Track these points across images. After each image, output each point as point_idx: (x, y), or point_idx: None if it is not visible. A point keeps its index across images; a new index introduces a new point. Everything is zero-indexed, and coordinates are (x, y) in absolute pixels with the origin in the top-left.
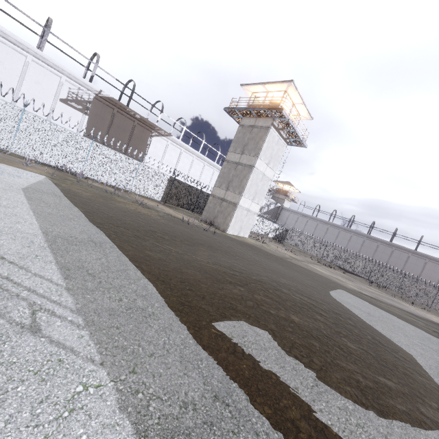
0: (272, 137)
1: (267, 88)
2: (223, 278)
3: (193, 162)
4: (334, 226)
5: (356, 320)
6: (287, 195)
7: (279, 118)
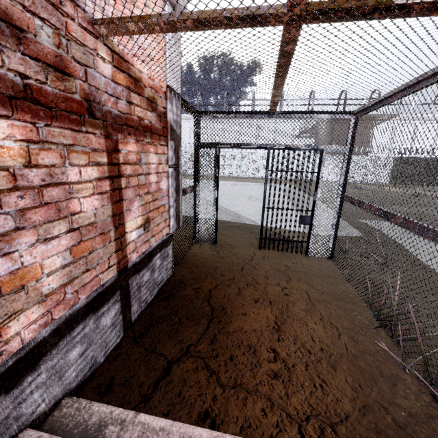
0: None
1: None
2: (401, 213)
3: None
4: None
5: None
6: None
7: None
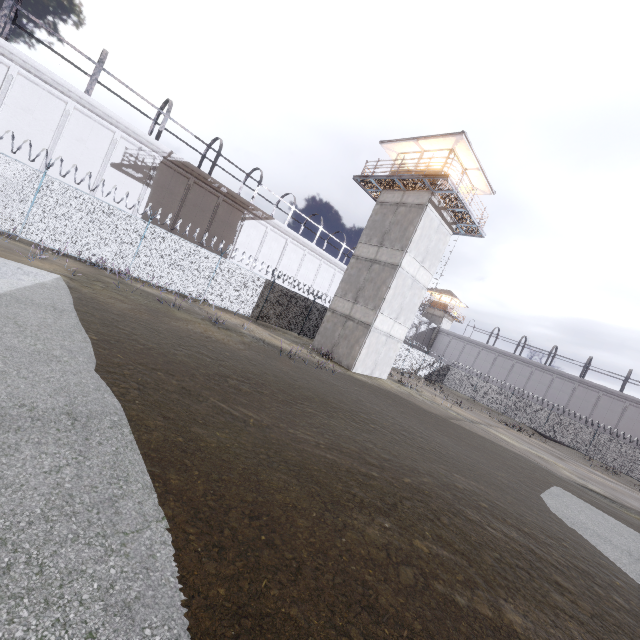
0: (429, 221)
1: (421, 146)
2: (347, 490)
3: (303, 259)
4: (523, 361)
5: (624, 588)
6: (447, 311)
7: (441, 190)
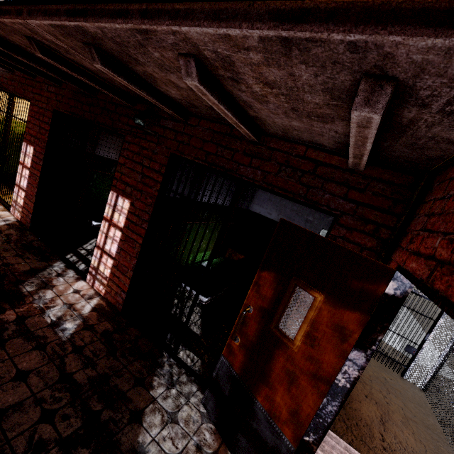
0: None
1: None
2: None
3: None
4: None
5: None
6: None
7: None
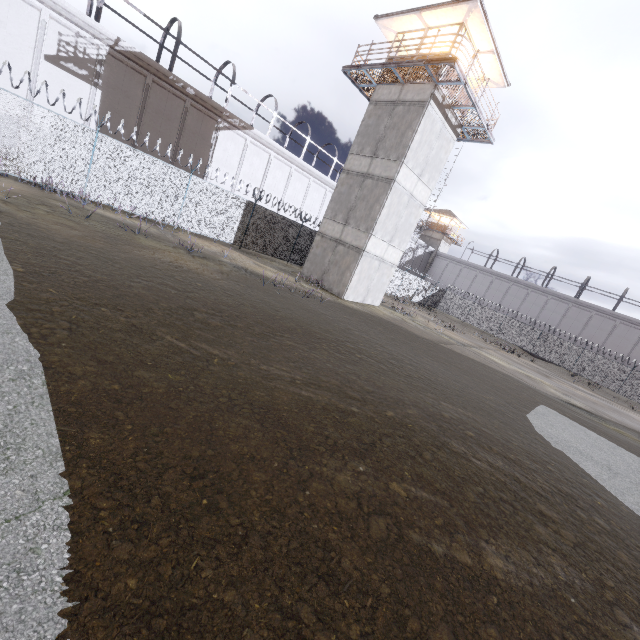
0: (431, 123)
1: (425, 21)
2: (319, 431)
3: (290, 177)
4: (520, 283)
5: (605, 507)
6: (446, 234)
7: (447, 82)
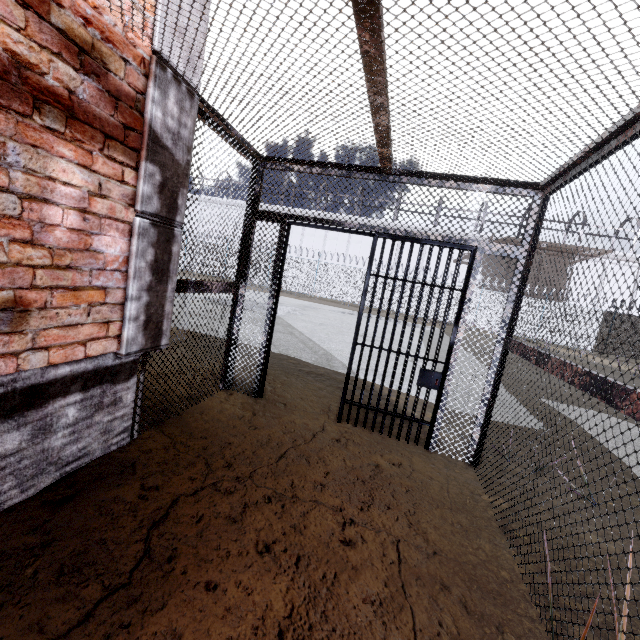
0: None
1: None
2: None
3: None
4: None
5: None
6: None
7: None
